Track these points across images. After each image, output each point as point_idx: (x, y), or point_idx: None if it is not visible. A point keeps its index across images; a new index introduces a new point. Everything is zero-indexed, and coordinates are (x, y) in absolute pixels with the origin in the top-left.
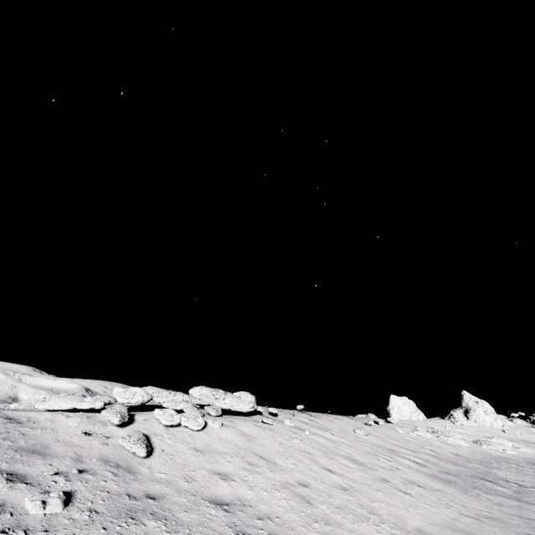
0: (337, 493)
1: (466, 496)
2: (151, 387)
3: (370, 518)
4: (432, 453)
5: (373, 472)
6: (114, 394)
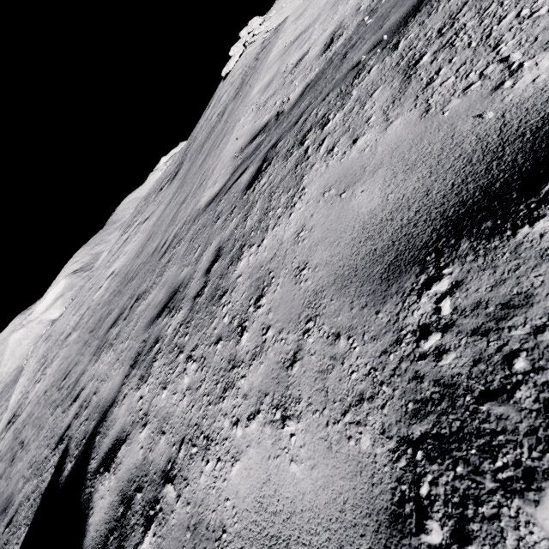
0: None
1: None
2: (233, 47)
3: None
4: None
5: None
6: (233, 54)
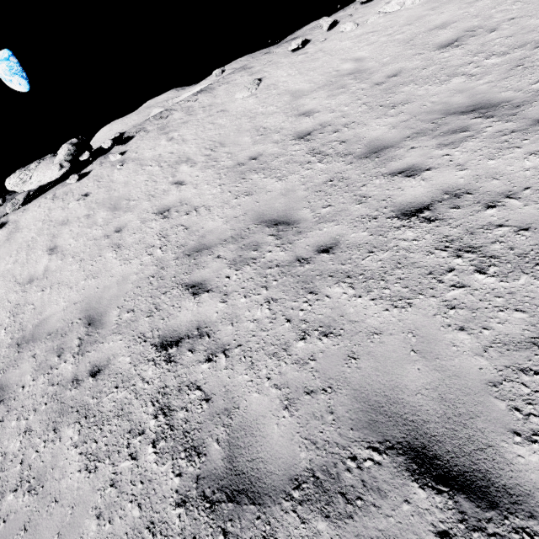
0: (10, 295)
1: (237, 200)
2: None
3: (1, 325)
4: (346, 72)
5: (120, 219)
6: None
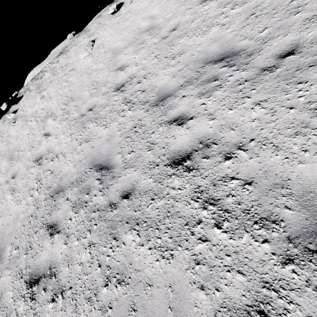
0: None
1: (80, 147)
2: None
3: None
4: (144, 29)
5: (14, 167)
6: None
